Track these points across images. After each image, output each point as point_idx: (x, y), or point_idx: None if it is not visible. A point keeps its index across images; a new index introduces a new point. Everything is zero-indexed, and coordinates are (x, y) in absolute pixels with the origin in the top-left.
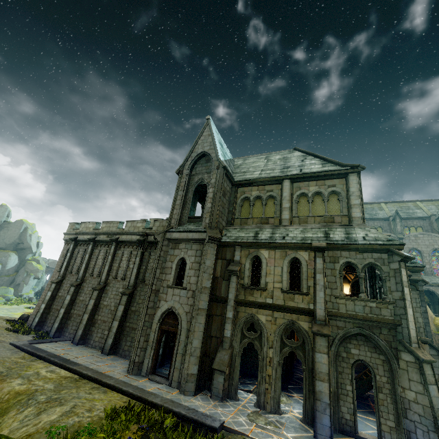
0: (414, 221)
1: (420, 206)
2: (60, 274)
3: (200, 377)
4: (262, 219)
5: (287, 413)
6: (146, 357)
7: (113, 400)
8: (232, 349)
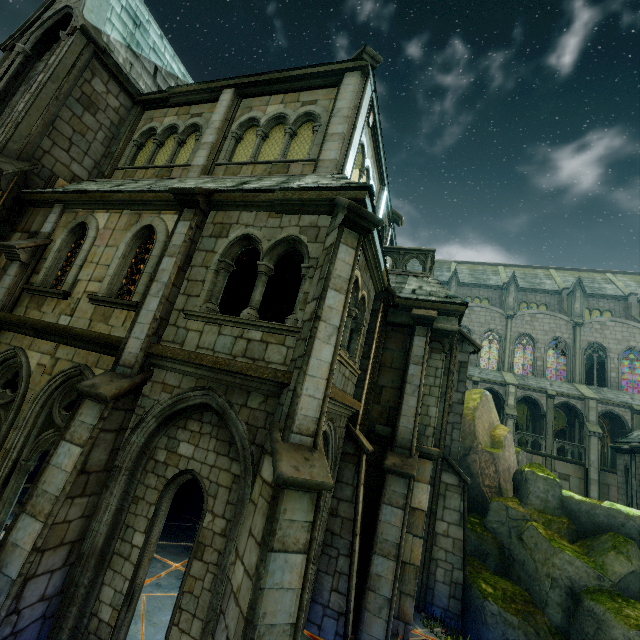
0: (538, 295)
1: (553, 275)
2: None
3: None
4: (161, 169)
5: None
6: None
7: None
8: None
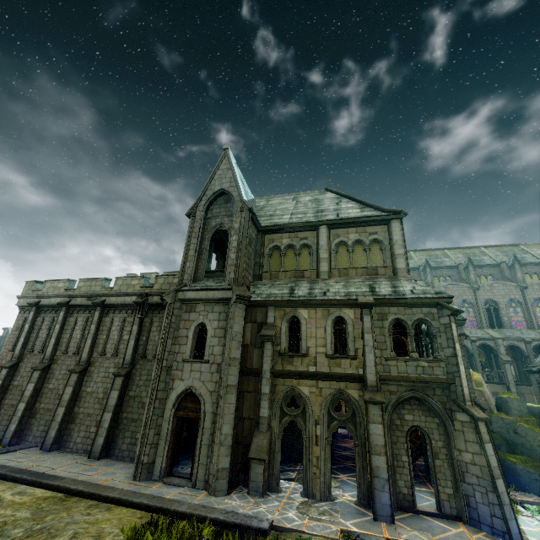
0: (443, 270)
1: (448, 254)
2: (15, 354)
3: (232, 471)
4: (296, 272)
5: (338, 498)
6: (158, 454)
7: (124, 517)
8: (271, 431)
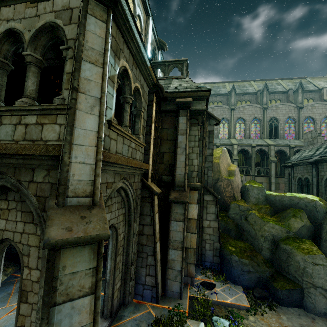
0: (246, 96)
1: (252, 84)
2: None
3: None
4: None
5: None
6: None
7: None
8: None
